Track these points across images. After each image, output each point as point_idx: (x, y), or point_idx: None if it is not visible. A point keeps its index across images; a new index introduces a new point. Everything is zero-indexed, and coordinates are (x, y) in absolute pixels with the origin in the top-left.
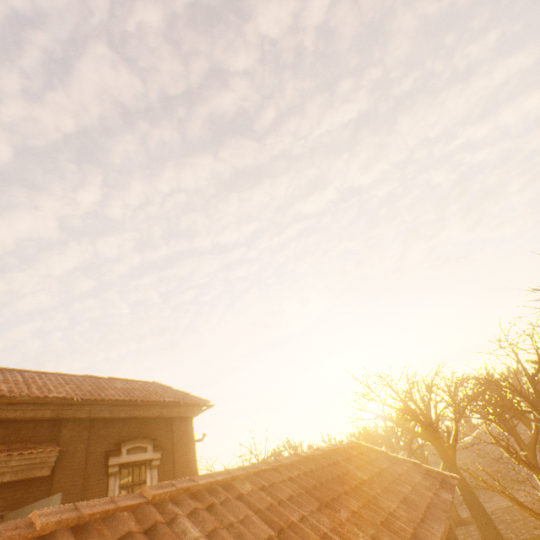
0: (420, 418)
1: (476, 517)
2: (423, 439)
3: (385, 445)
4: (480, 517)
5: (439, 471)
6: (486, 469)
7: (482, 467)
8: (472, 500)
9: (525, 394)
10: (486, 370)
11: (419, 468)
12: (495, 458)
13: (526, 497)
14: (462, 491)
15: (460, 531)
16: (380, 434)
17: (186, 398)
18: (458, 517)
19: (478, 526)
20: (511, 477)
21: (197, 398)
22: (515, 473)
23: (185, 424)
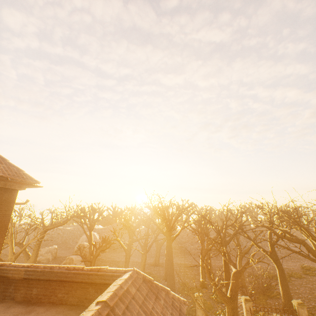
0: (168, 224)
1: (168, 274)
2: (164, 234)
3: (142, 223)
4: (170, 275)
5: (178, 298)
6: (179, 245)
7: (178, 243)
8: (171, 267)
9: (218, 230)
10: (206, 210)
11: (169, 297)
12: (185, 242)
13: (189, 262)
14: (169, 262)
15: (156, 268)
16: (143, 220)
17: (17, 175)
18: (158, 263)
19: (167, 278)
20: (187, 251)
21: (29, 177)
22: (189, 250)
23: (8, 194)
